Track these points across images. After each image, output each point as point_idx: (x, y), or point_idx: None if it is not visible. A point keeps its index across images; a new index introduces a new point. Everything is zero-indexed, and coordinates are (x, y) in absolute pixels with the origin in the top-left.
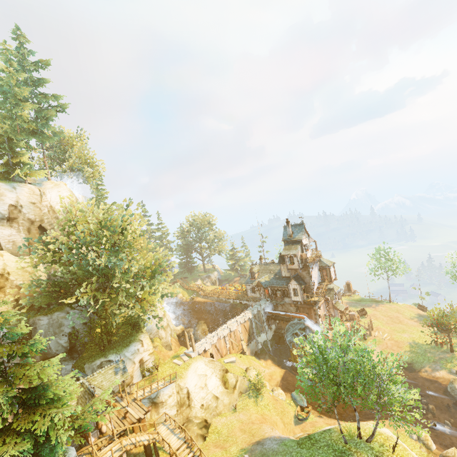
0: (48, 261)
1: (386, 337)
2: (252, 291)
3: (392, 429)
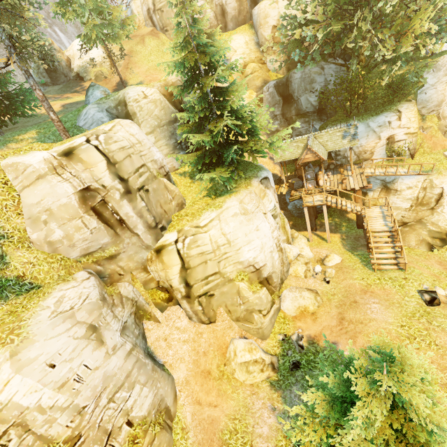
0: None
1: None
2: None
3: None
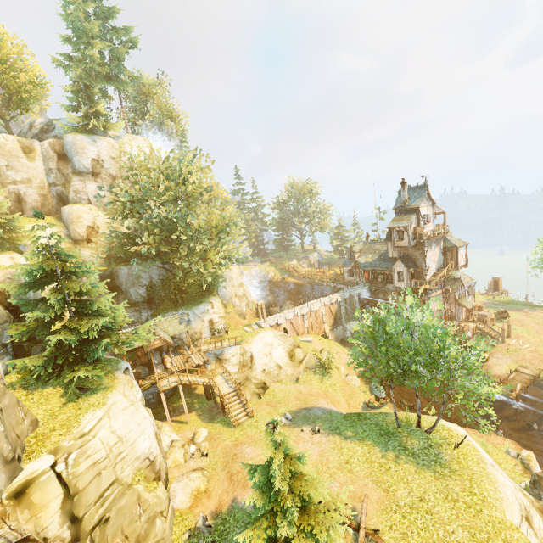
0: (123, 214)
1: (527, 348)
2: (349, 274)
3: (484, 440)
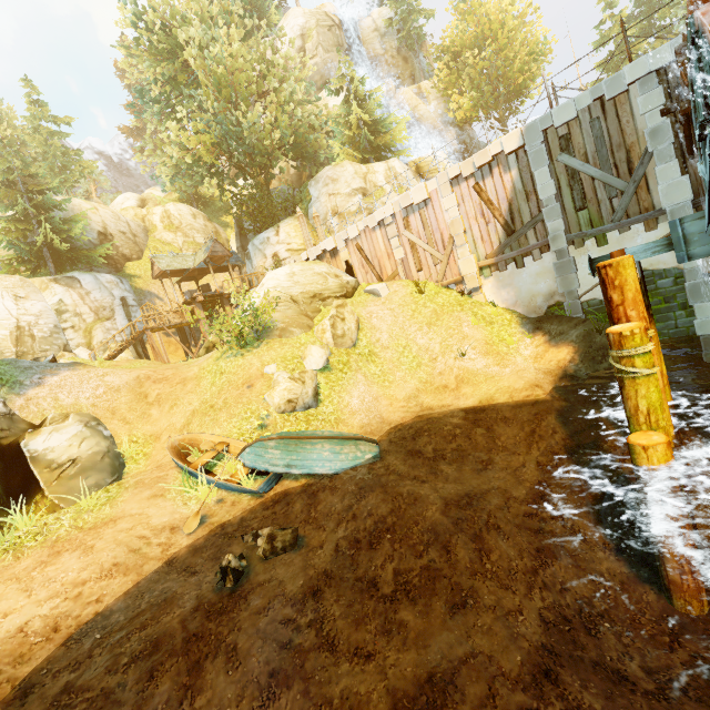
0: None
1: None
2: None
3: None
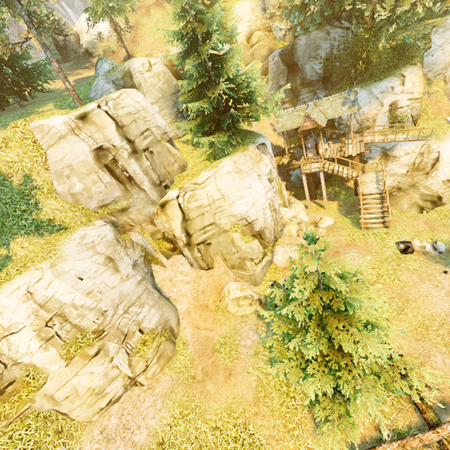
0: None
1: None
2: None
3: None
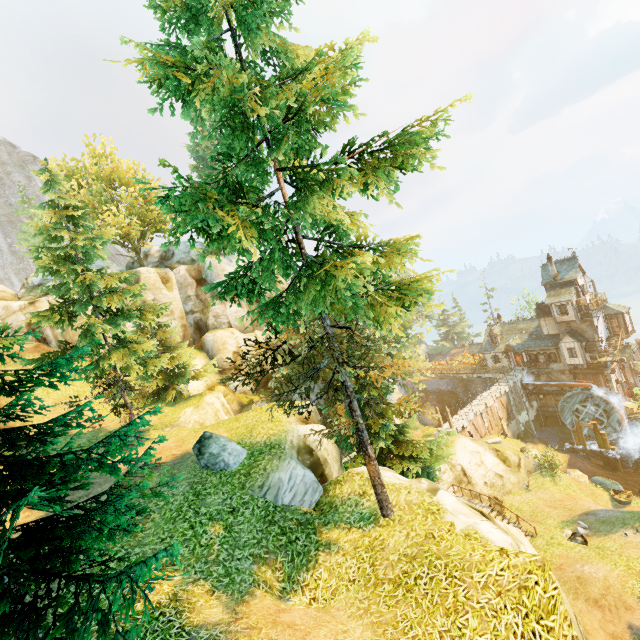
0: None
1: None
2: (494, 361)
3: None
